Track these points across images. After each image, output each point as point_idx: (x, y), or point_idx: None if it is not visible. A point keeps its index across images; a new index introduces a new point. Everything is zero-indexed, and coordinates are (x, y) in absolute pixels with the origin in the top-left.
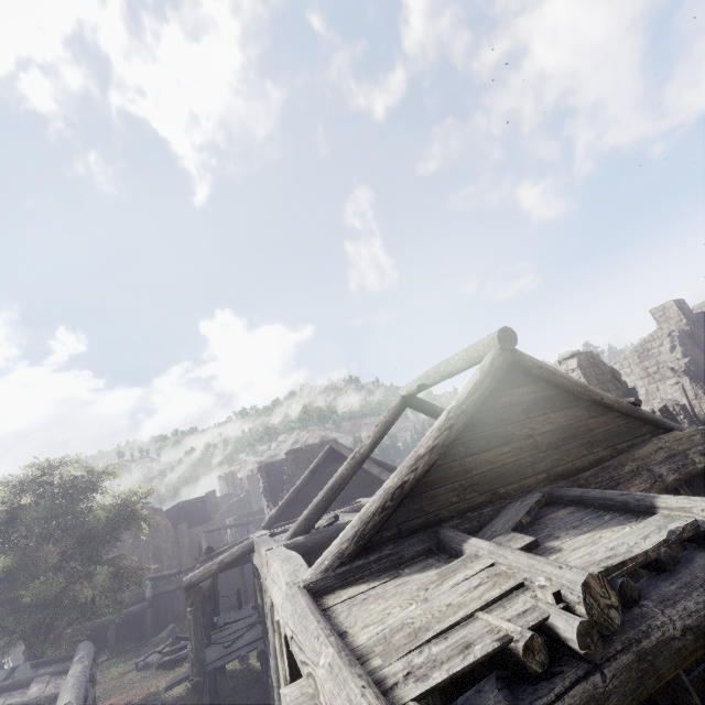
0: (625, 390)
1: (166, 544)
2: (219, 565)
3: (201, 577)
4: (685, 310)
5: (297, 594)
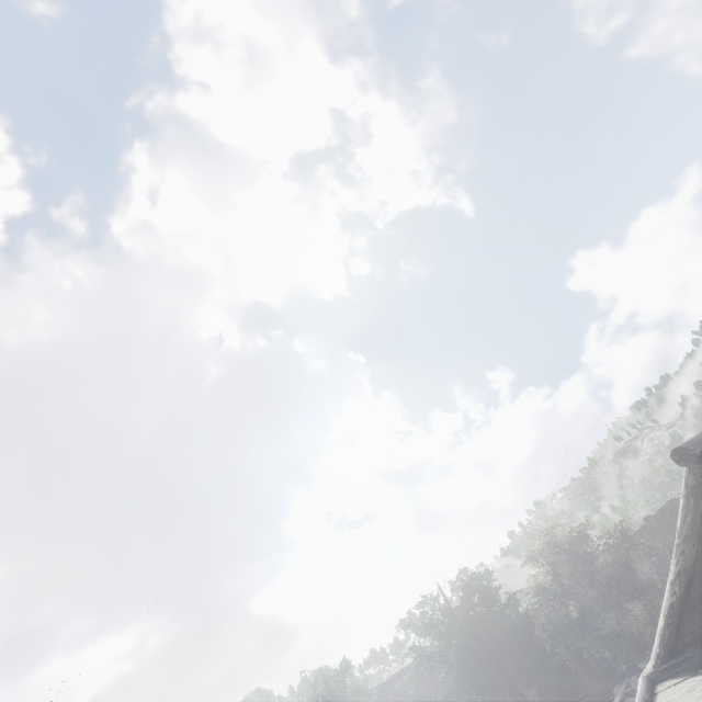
0: None
1: None
2: None
3: None
4: None
5: (639, 682)
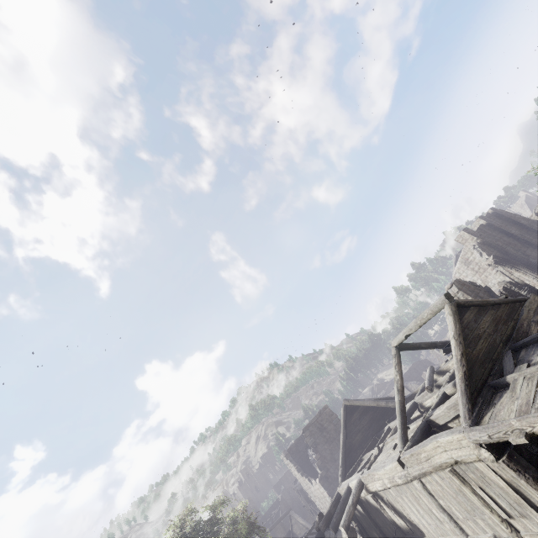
0: (483, 289)
1: None
2: (353, 505)
3: (349, 519)
4: (471, 232)
5: (472, 428)
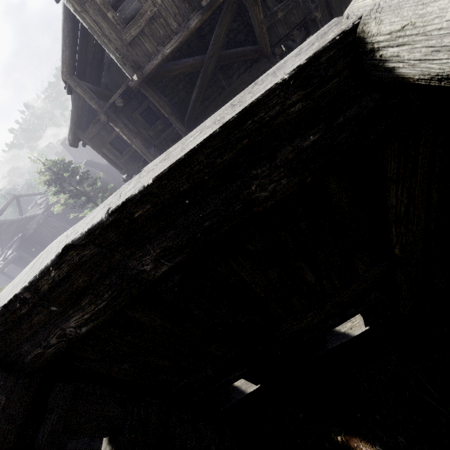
0: None
1: None
2: None
3: None
4: None
5: None
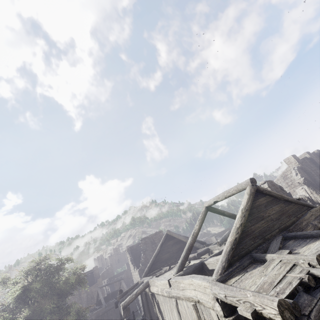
0: (286, 194)
1: (75, 299)
2: (135, 295)
3: (128, 302)
4: (296, 158)
5: (217, 283)
